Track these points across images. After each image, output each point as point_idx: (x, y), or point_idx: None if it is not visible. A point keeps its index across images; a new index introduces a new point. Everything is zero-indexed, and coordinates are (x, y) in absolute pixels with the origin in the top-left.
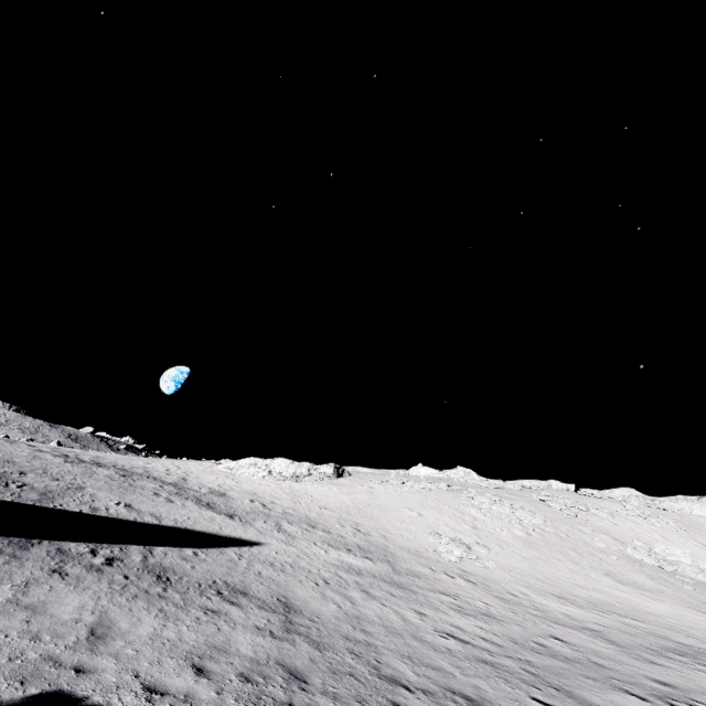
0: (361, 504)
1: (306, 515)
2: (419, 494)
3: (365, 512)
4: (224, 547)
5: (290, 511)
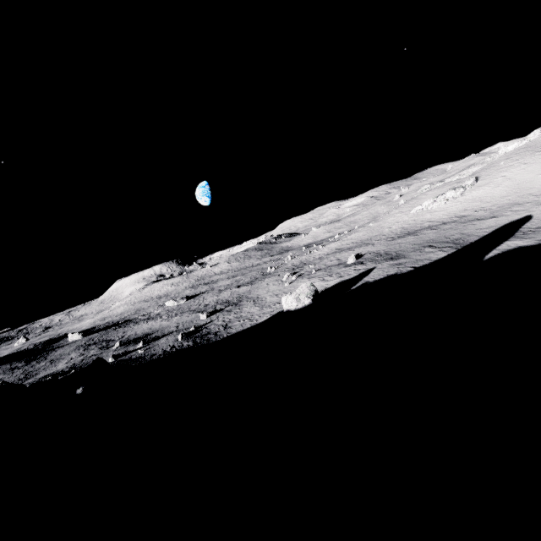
0: (514, 186)
1: (506, 203)
2: (535, 164)
3: (523, 188)
4: (527, 221)
5: (497, 206)
